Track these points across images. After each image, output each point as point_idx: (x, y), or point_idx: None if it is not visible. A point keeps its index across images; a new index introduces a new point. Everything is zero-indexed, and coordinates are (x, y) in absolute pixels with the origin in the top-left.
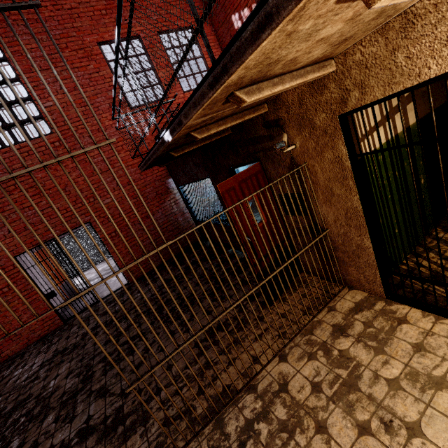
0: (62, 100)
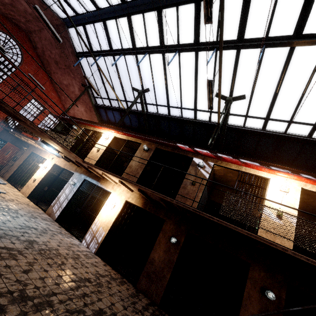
0: (5, 92)
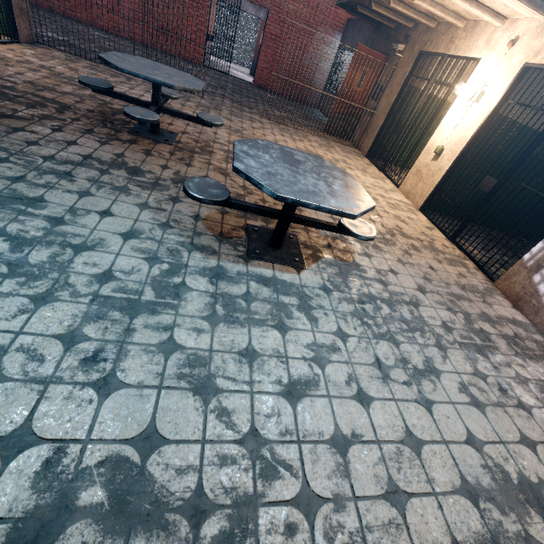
0: None
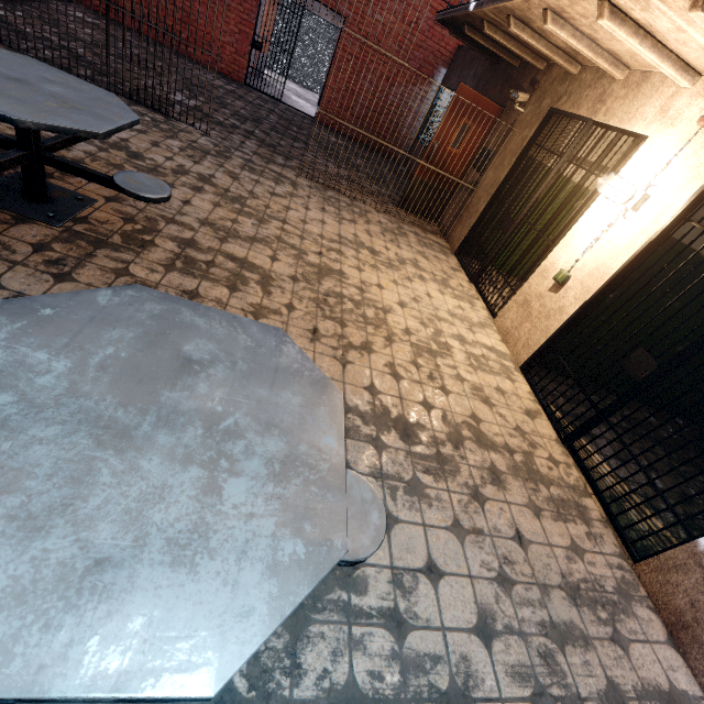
0: None
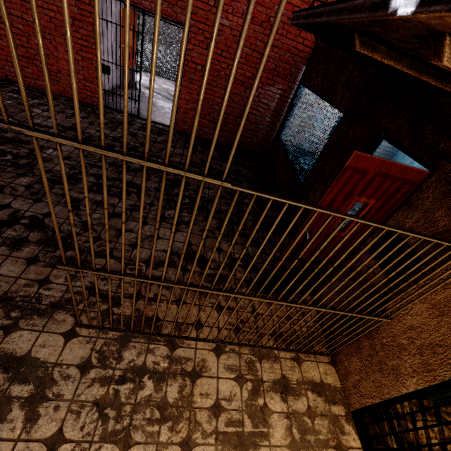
0: None
